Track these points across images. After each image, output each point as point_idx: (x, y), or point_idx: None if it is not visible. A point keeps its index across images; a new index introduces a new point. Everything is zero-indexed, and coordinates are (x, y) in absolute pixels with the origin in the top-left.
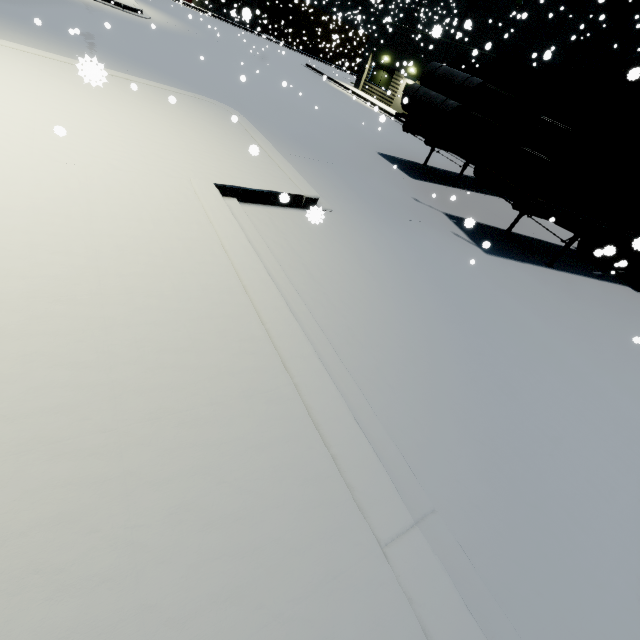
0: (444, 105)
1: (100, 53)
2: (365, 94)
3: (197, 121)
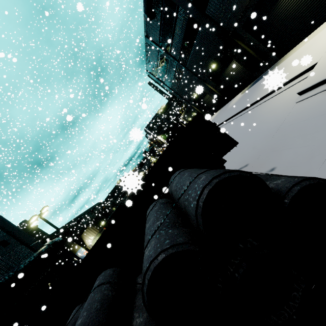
0: None
1: None
2: None
3: None
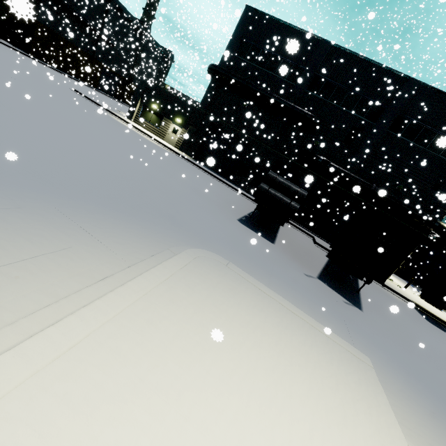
0: (292, 205)
1: (13, 199)
2: (140, 126)
3: (259, 318)
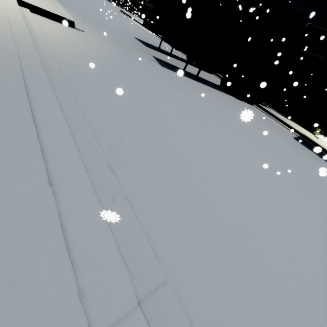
0: None
1: None
2: None
3: None
